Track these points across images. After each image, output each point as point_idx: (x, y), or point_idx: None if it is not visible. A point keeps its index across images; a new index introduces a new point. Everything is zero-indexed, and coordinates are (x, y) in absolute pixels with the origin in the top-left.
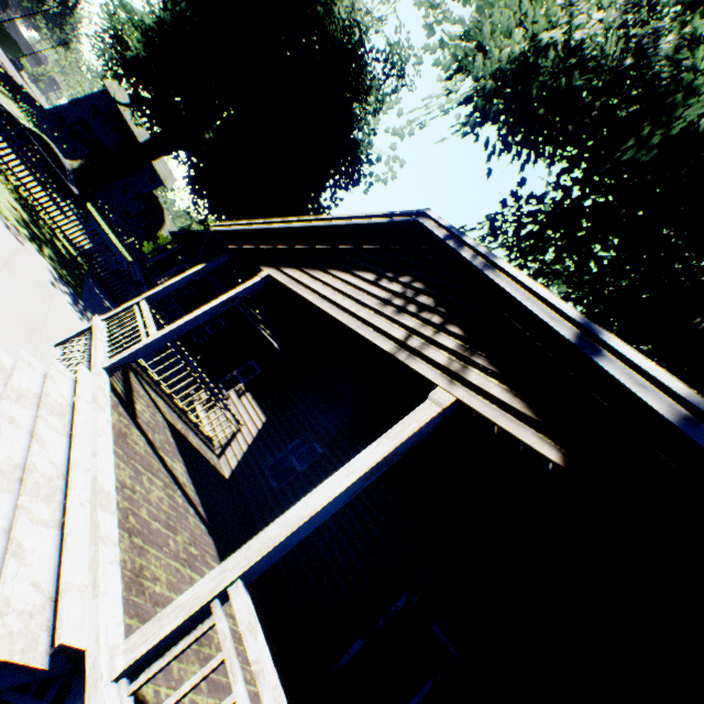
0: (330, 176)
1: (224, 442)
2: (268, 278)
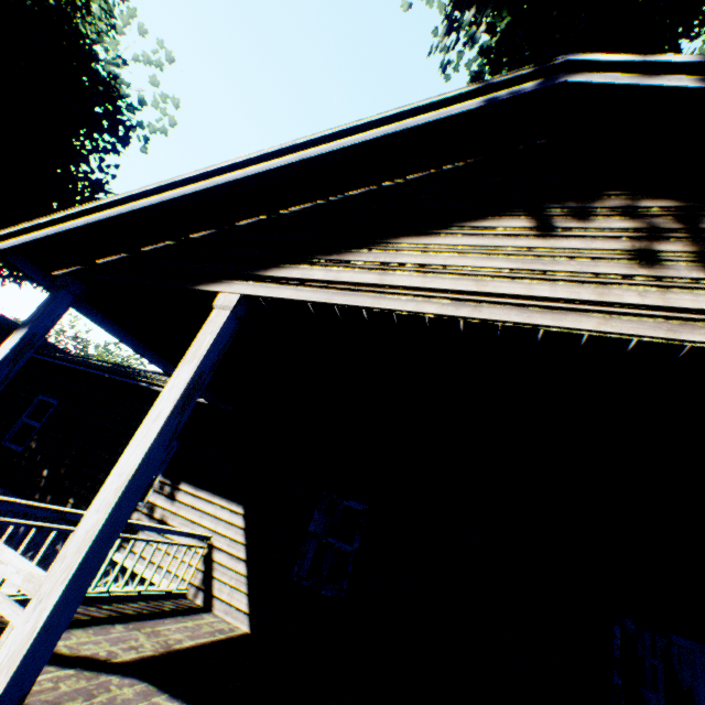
0: (89, 134)
1: (200, 580)
2: (242, 305)
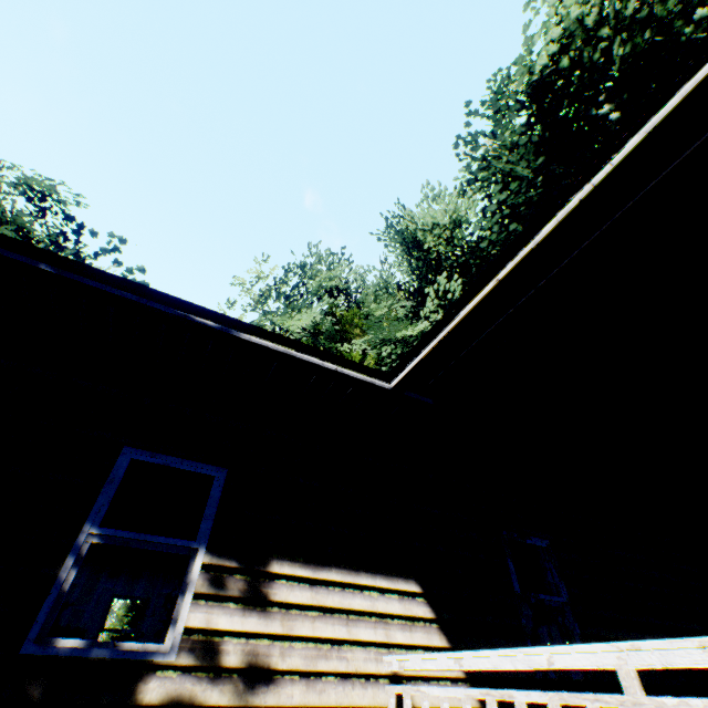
0: None
1: None
2: None
